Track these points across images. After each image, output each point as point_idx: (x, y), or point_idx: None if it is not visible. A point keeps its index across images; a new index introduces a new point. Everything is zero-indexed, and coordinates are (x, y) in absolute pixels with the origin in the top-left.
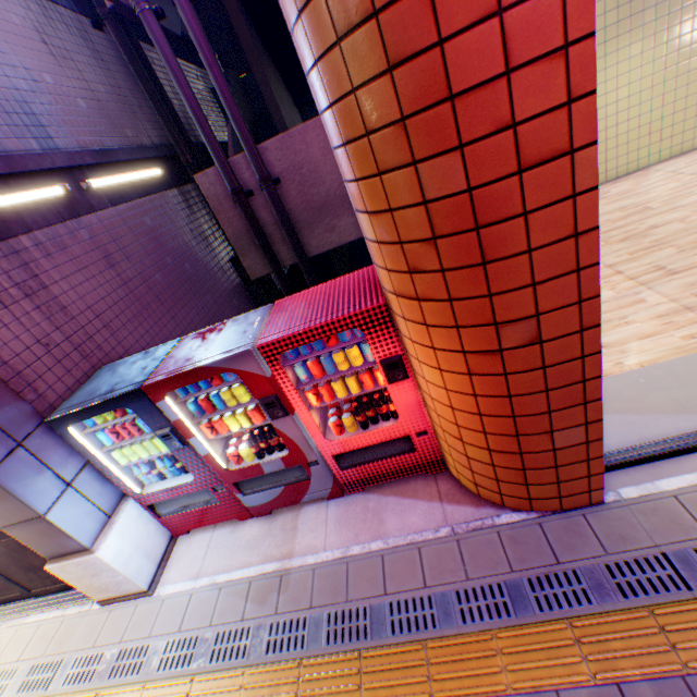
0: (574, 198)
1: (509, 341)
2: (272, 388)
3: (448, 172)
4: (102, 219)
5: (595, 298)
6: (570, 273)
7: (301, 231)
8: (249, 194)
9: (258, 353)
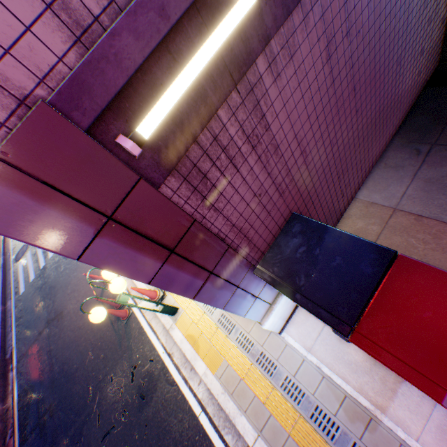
0: None
1: None
2: None
3: None
4: None
5: None
6: None
7: None
8: None
9: None
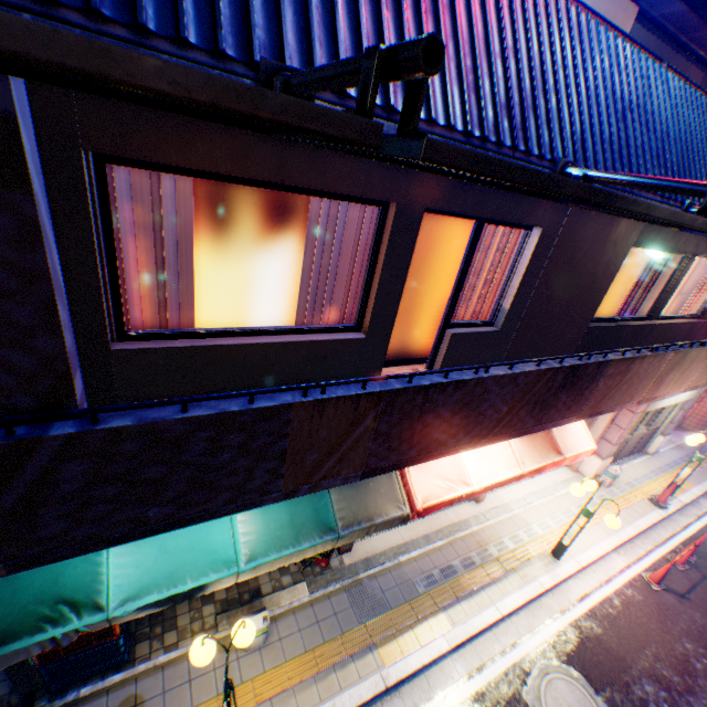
0: None
1: None
2: None
3: None
4: None
5: None
6: None
7: None
8: None
9: None
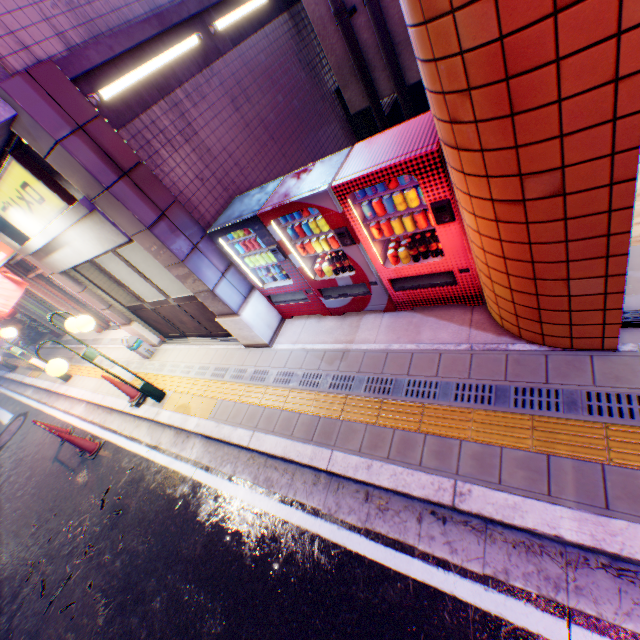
0: (619, 37)
1: (531, 193)
2: (343, 222)
3: (481, 21)
4: (227, 64)
5: (632, 151)
6: (604, 124)
7: (402, 53)
8: (351, 13)
9: (332, 193)
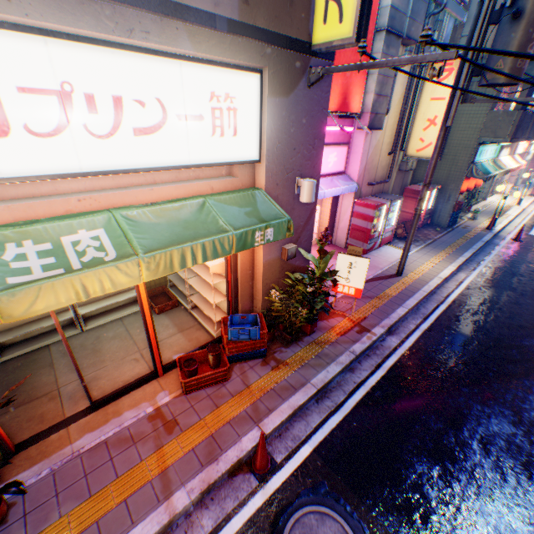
0: None
1: None
2: None
3: None
4: None
5: None
6: None
7: None
8: None
9: None
